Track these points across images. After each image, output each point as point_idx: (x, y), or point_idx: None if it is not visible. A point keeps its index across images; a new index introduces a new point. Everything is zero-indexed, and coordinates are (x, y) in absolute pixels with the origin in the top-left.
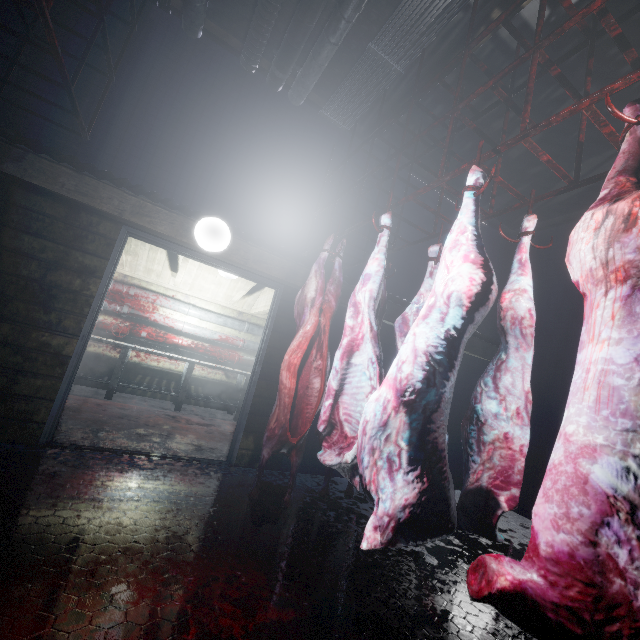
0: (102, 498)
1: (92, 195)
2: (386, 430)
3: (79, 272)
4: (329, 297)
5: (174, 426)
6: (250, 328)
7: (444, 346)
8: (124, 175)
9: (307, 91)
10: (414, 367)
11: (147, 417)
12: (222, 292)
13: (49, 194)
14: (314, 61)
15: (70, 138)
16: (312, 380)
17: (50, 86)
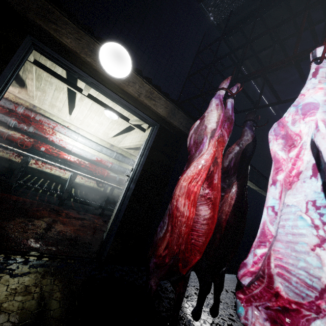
0: None
1: None
2: None
3: None
4: (223, 131)
5: (56, 219)
6: (117, 156)
7: None
8: None
9: None
10: None
11: (35, 210)
12: (102, 129)
13: None
14: None
15: None
16: (198, 207)
17: None
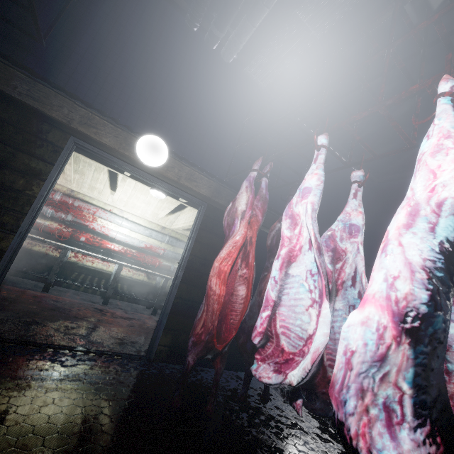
0: (11, 406)
1: (43, 101)
2: (384, 368)
3: (24, 173)
4: (256, 211)
5: (100, 319)
6: (170, 240)
7: (443, 261)
8: (77, 93)
9: (237, 49)
10: (414, 285)
11: (77, 310)
12: (150, 210)
13: (3, 99)
14: (247, 22)
15: (30, 54)
16: (237, 287)
17: (16, 6)
